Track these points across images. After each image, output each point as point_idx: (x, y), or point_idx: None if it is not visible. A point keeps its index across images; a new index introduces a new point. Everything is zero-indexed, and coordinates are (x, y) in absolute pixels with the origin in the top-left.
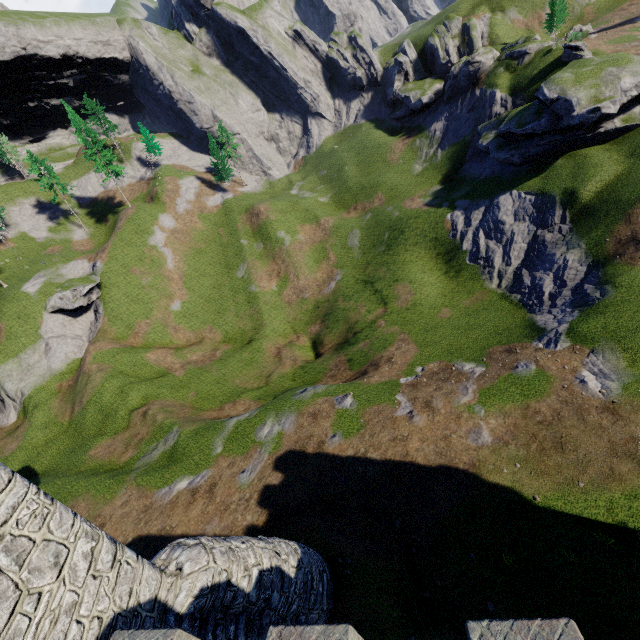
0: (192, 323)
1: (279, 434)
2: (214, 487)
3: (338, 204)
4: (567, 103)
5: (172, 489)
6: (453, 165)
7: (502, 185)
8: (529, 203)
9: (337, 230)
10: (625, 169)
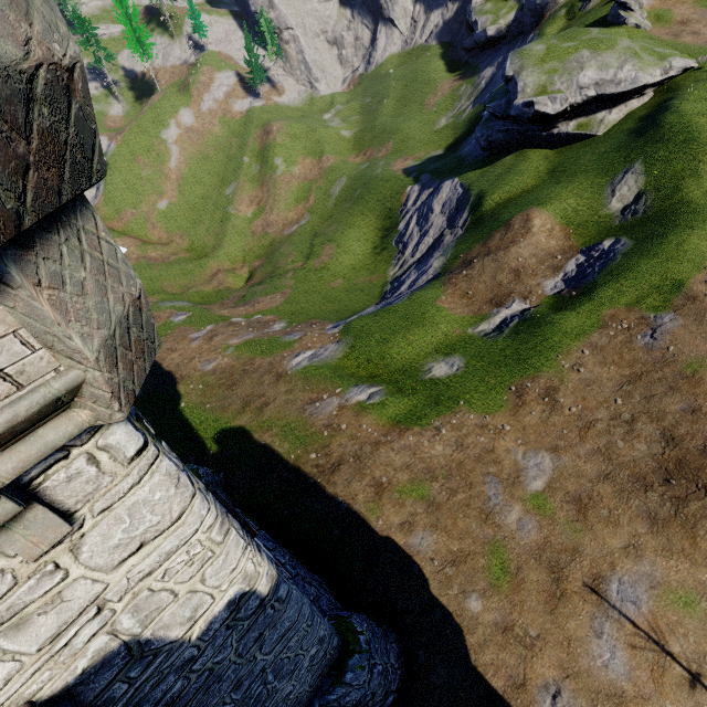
0: (169, 225)
1: None
2: None
3: (356, 143)
4: (516, 86)
5: None
6: (468, 129)
7: (458, 168)
8: (456, 197)
9: (330, 173)
10: (534, 186)
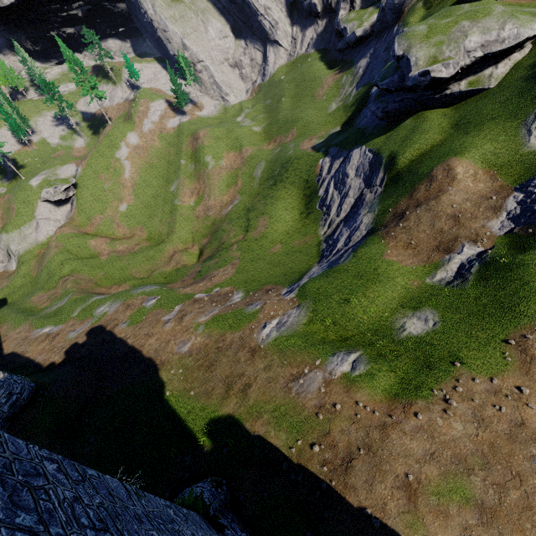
0: (130, 222)
1: (104, 313)
2: (57, 336)
3: (266, 134)
4: (408, 62)
5: (41, 331)
6: (357, 107)
7: (362, 138)
8: (367, 161)
9: (251, 160)
10: (442, 139)
